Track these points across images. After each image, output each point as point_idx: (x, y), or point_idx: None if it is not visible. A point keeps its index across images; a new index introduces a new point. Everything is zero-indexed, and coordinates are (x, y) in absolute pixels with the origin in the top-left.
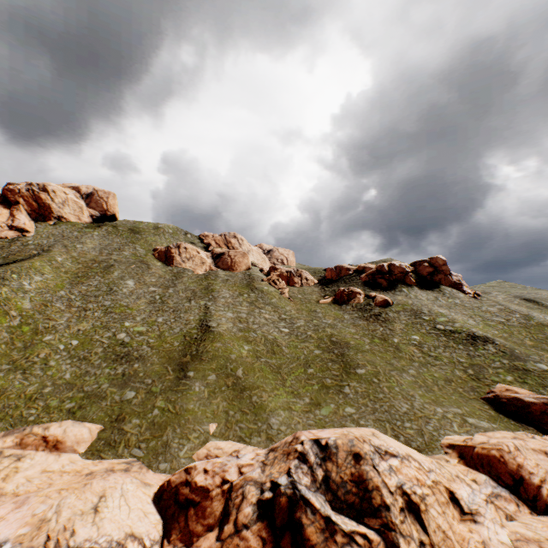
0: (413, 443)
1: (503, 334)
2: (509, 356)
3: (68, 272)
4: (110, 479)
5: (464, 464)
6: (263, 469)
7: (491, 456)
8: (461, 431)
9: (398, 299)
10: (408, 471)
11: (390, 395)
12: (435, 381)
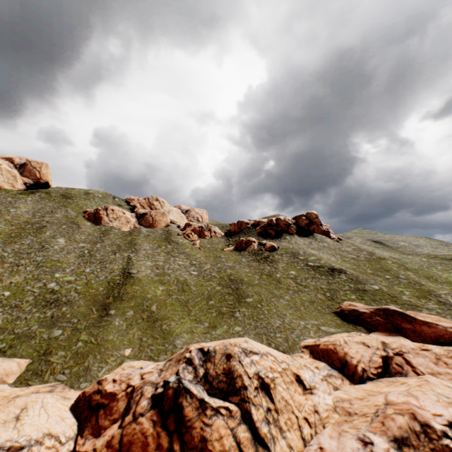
0: (280, 347)
1: (353, 266)
2: (354, 281)
3: (1, 233)
4: (32, 396)
5: (313, 357)
6: (160, 374)
7: (328, 349)
8: (315, 336)
9: (283, 244)
10: (265, 363)
11: (268, 315)
12: (303, 303)
